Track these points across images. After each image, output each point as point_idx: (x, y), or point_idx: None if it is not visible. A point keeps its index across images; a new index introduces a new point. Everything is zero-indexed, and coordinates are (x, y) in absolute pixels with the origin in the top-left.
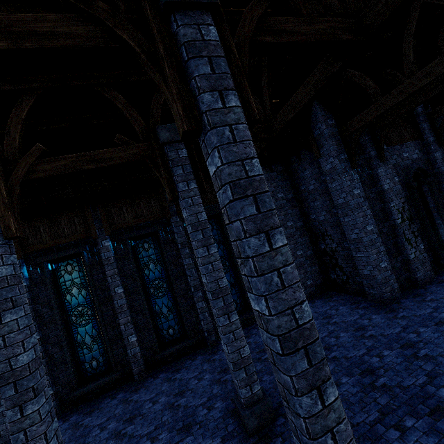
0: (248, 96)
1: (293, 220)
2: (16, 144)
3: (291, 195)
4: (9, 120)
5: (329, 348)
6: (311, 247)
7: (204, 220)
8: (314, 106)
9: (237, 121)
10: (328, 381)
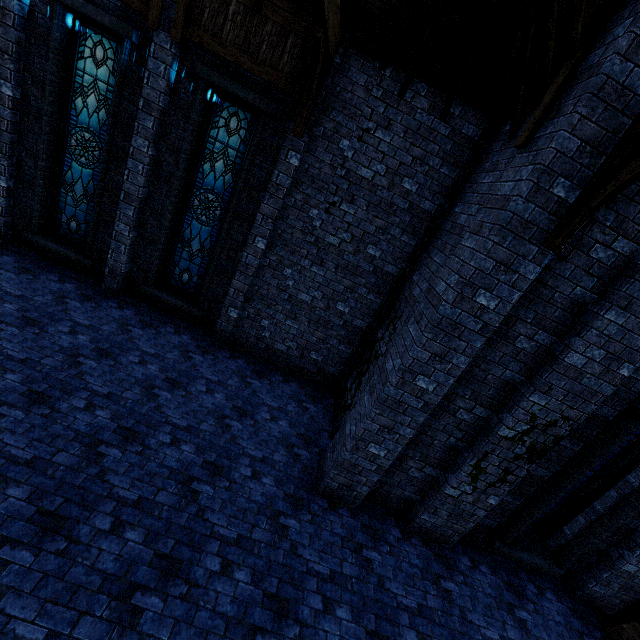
0: None
1: (385, 250)
2: None
3: (432, 206)
4: None
5: (132, 441)
6: (370, 318)
7: None
8: None
9: None
10: None
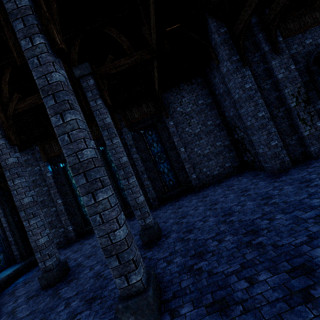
0: (54, 34)
1: (212, 119)
2: (7, 96)
3: (210, 100)
4: (2, 83)
5: (216, 203)
6: (228, 138)
7: (108, 123)
8: (207, 20)
9: (41, 52)
10: (99, 190)
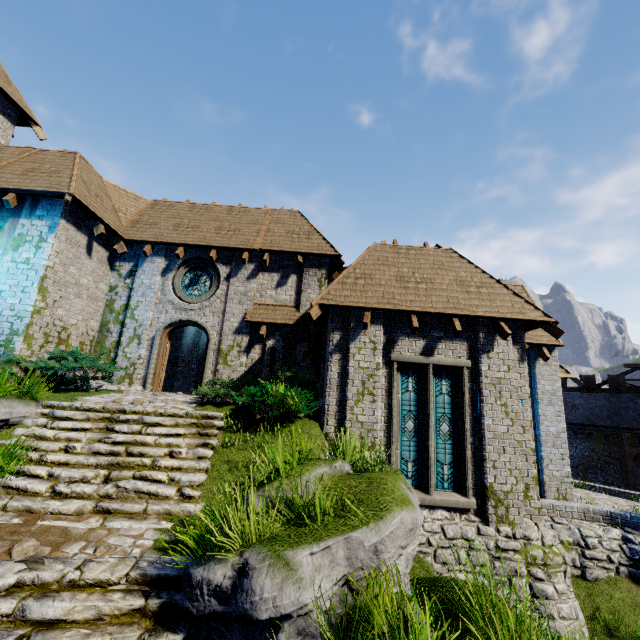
0: None
1: None
2: None
3: None
4: None
5: None
6: None
7: None
8: None
9: None
10: None
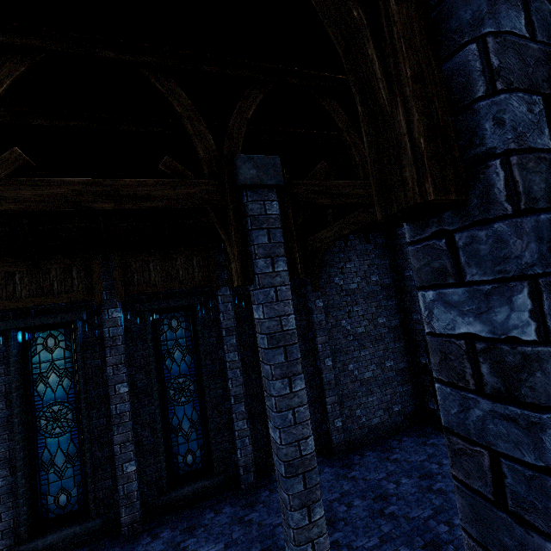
0: None
1: (386, 315)
2: None
3: (389, 280)
4: None
5: (441, 547)
6: (405, 357)
7: (291, 330)
8: None
9: None
10: None
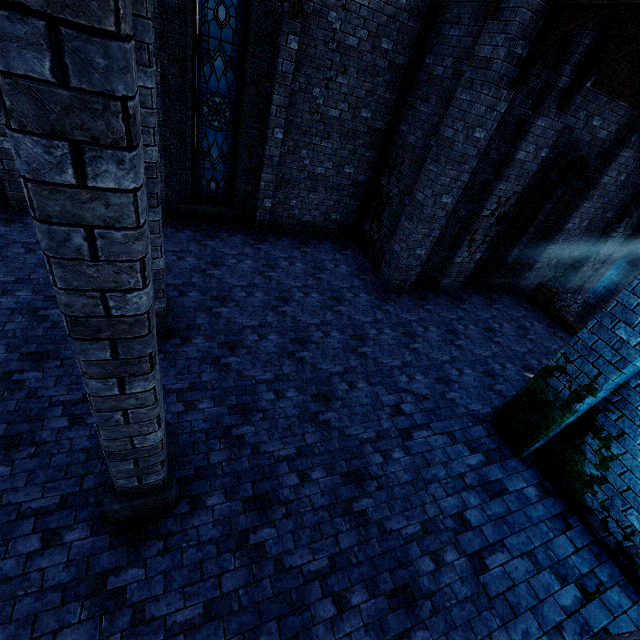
0: None
1: (374, 110)
2: None
3: (404, 59)
4: None
5: (288, 301)
6: (370, 172)
7: None
8: None
9: None
10: (141, 376)
